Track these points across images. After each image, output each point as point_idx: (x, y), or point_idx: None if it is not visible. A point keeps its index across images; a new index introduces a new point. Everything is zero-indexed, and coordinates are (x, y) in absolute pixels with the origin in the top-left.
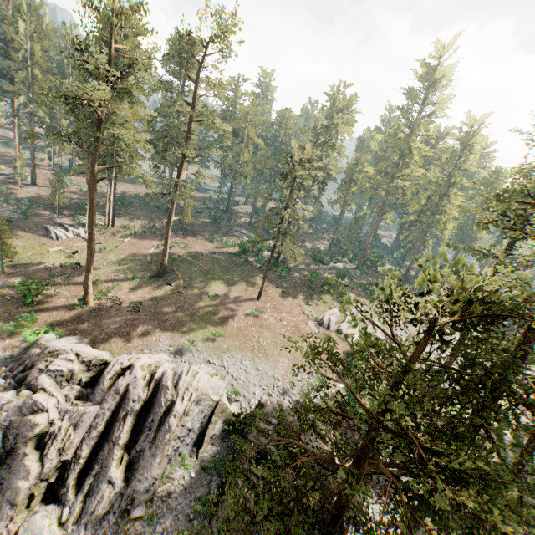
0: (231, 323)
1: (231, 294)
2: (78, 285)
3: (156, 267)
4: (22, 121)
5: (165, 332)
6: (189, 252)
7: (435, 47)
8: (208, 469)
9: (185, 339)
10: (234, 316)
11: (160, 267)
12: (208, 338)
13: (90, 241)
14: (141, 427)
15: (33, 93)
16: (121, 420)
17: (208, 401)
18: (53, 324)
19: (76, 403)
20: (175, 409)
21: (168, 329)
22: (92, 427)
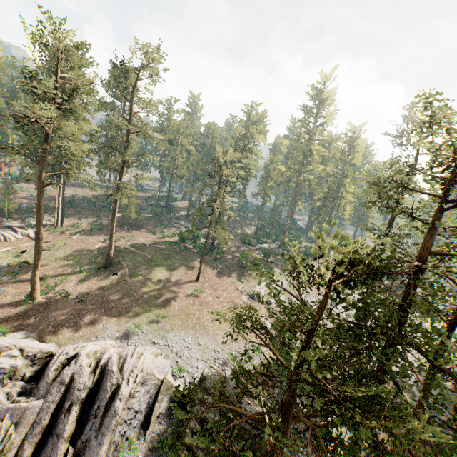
0: (174, 305)
1: (172, 278)
2: (26, 282)
3: (103, 259)
4: None
5: (111, 319)
6: (133, 243)
7: (320, 76)
8: (156, 449)
9: (131, 324)
10: (176, 298)
11: (106, 259)
12: (152, 320)
13: (37, 240)
14: (87, 416)
15: None
16: (66, 411)
17: (153, 381)
18: None
19: (19, 399)
20: (121, 392)
21: (114, 316)
22: (35, 423)
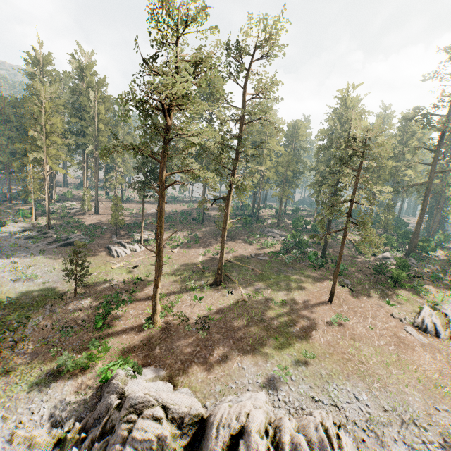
0: (316, 337)
1: (297, 298)
2: (142, 301)
3: (210, 274)
4: (89, 165)
5: (244, 354)
6: (234, 256)
7: None
8: None
9: (272, 364)
10: (314, 326)
11: (217, 275)
12: (298, 360)
13: (159, 252)
14: None
15: (98, 142)
16: None
17: None
18: (124, 352)
19: None
20: None
21: (247, 351)
22: None
